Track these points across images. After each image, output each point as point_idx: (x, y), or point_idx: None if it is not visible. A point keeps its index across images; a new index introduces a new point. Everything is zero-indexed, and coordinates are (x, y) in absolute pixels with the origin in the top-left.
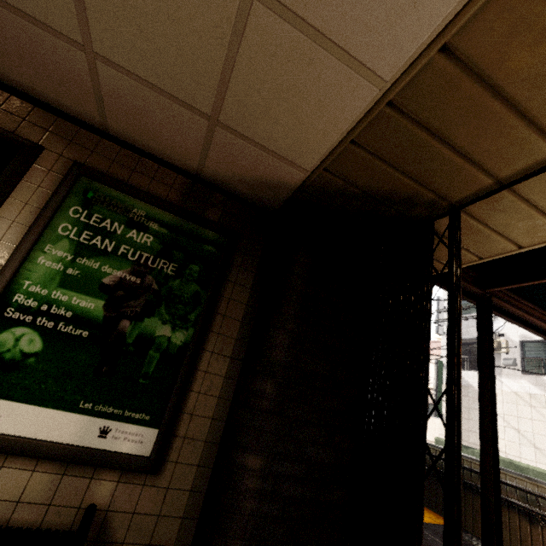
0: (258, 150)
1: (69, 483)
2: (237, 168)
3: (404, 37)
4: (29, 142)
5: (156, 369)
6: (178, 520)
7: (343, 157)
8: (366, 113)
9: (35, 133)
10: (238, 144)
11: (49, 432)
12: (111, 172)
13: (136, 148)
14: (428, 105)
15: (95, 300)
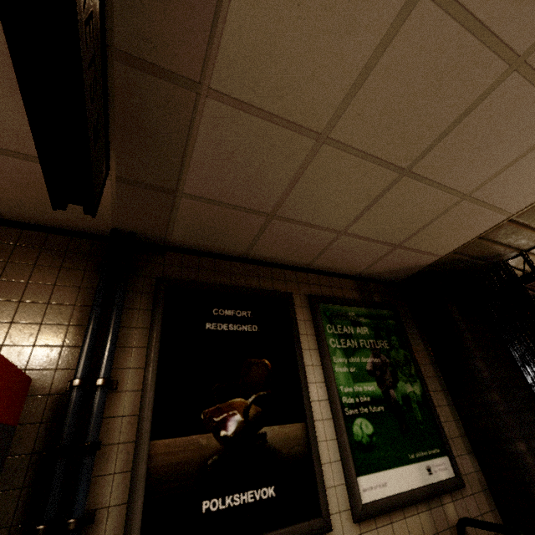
0: (416, 253)
1: (435, 513)
2: (392, 265)
3: (528, 199)
4: (286, 293)
5: (421, 416)
6: (490, 514)
7: (469, 245)
8: (494, 226)
9: (281, 285)
10: (404, 253)
11: (409, 483)
12: (323, 294)
13: (322, 271)
14: (528, 217)
15: (372, 383)
